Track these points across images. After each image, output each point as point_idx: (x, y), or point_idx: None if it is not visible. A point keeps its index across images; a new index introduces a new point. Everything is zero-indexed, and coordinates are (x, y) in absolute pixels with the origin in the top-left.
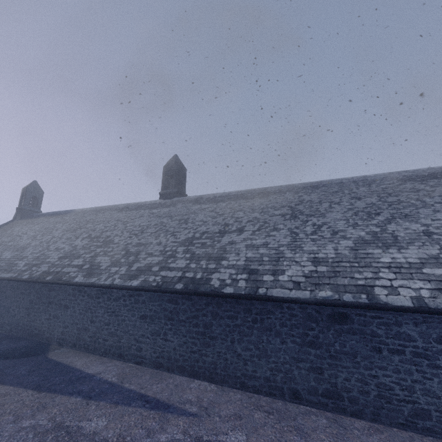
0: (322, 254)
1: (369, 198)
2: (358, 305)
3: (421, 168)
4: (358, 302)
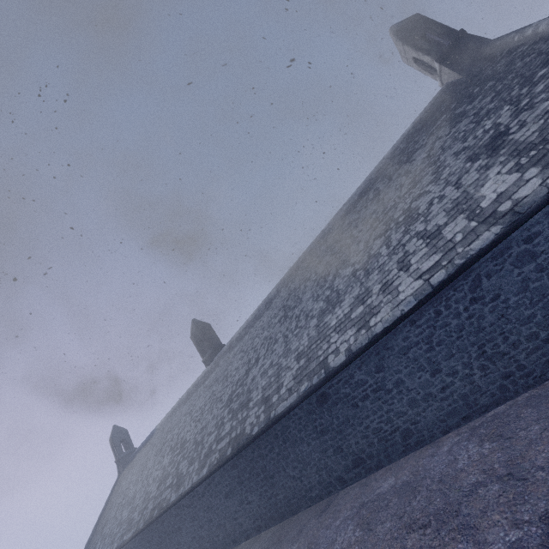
0: (301, 347)
1: (325, 257)
2: (321, 382)
3: (353, 194)
4: (319, 380)
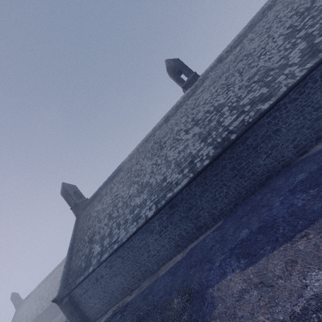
0: None
1: None
2: None
3: None
4: None
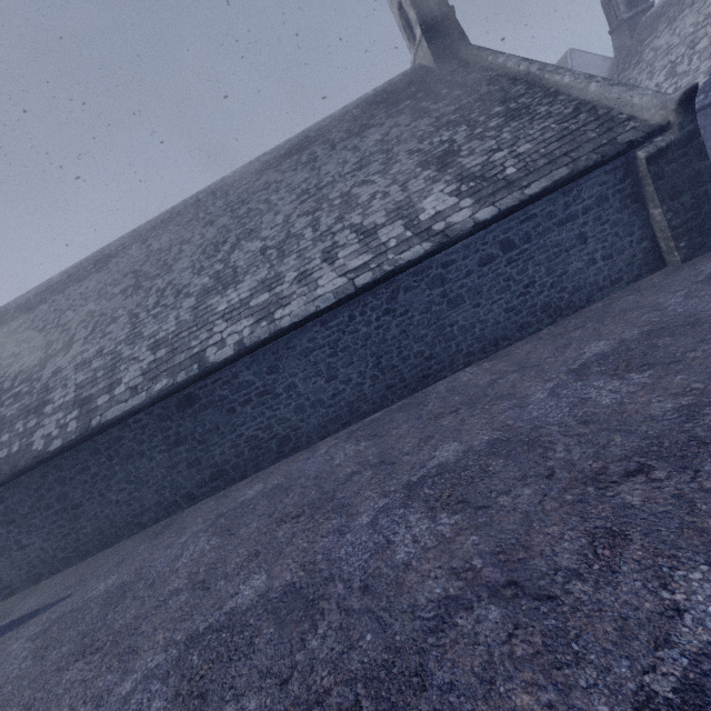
0: (162, 333)
1: (222, 218)
2: (191, 380)
3: (279, 144)
4: (189, 378)
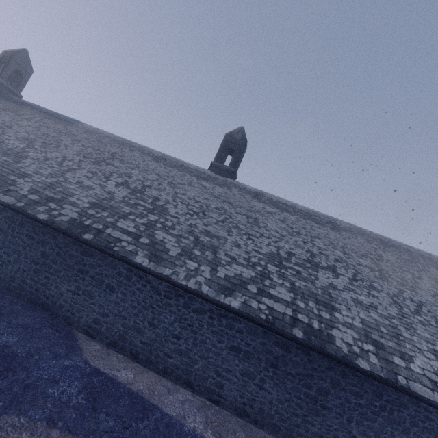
0: None
1: None
2: None
3: None
4: None
